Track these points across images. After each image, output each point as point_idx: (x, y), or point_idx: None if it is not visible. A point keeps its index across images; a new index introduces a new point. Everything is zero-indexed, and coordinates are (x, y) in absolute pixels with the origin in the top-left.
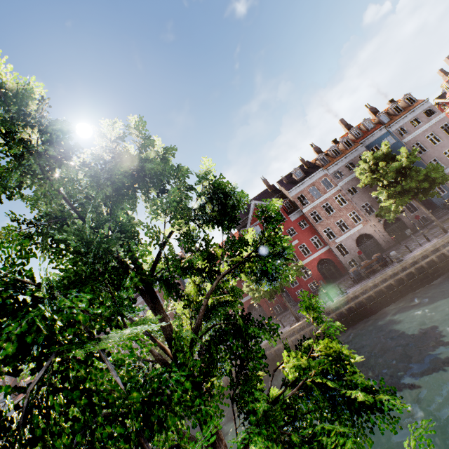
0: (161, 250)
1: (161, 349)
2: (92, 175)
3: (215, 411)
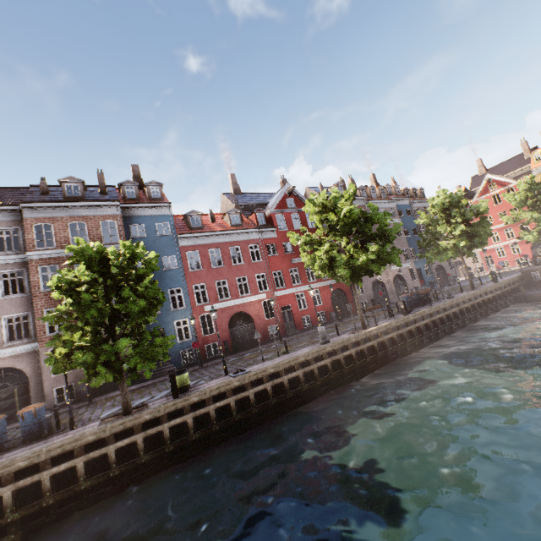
0: None
1: None
2: None
3: None
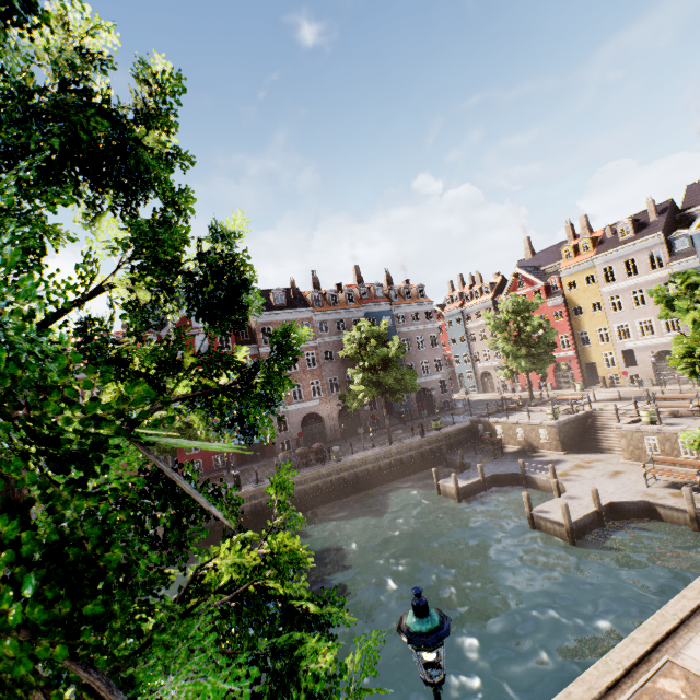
0: (79, 307)
1: None
2: (16, 83)
3: None
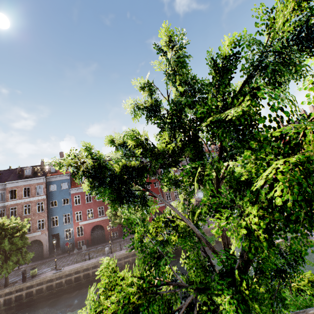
0: None
1: (214, 251)
2: None
3: (267, 313)
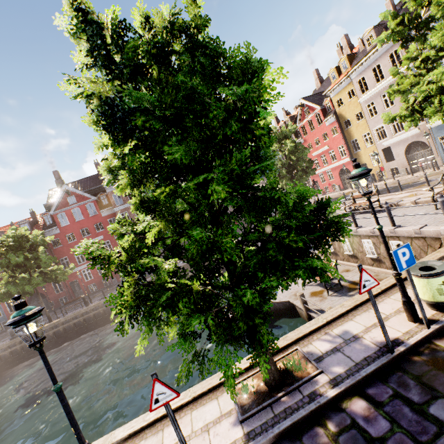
0: None
1: None
2: None
3: None
